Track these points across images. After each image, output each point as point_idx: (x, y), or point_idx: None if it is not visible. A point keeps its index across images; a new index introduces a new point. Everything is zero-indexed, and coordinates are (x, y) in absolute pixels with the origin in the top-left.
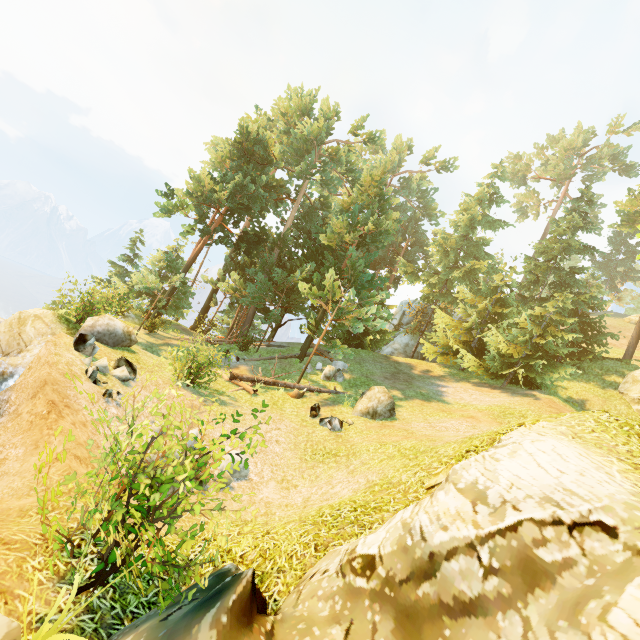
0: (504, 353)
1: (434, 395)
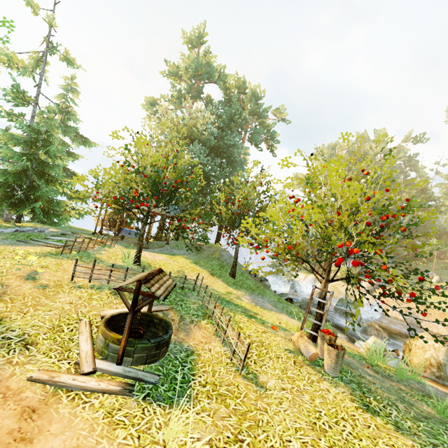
0: None
1: None
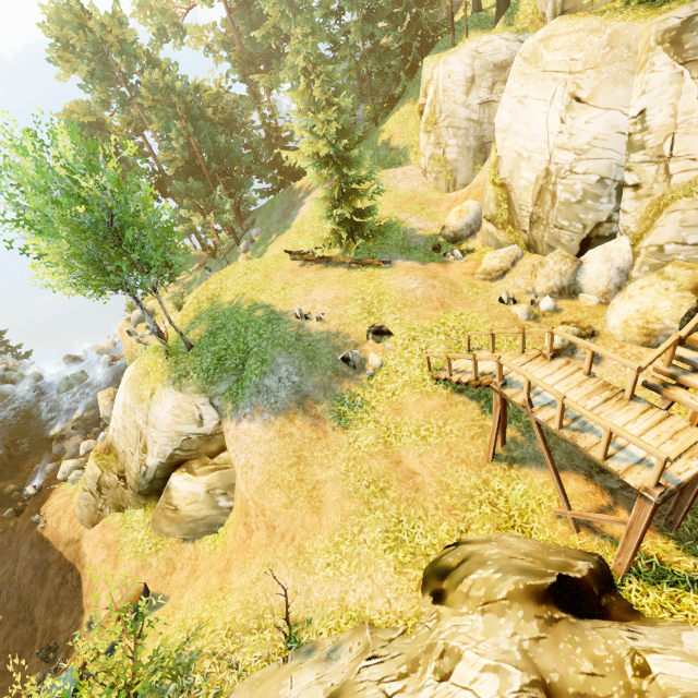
0: (320, 150)
1: (290, 223)
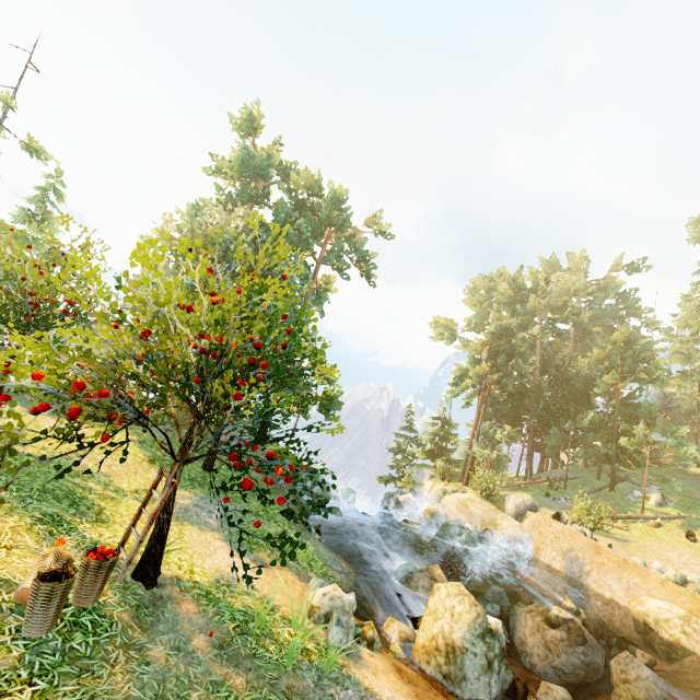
0: None
1: None
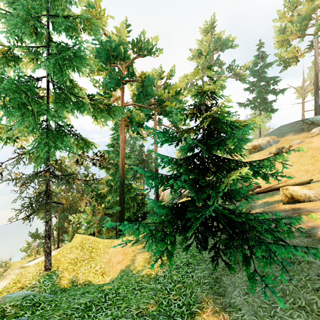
0: None
1: None
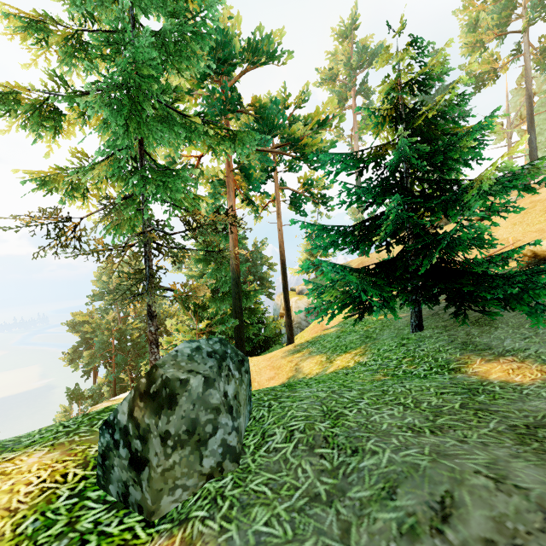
0: None
1: None
